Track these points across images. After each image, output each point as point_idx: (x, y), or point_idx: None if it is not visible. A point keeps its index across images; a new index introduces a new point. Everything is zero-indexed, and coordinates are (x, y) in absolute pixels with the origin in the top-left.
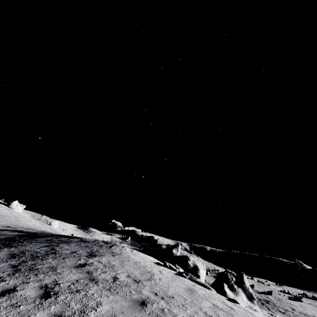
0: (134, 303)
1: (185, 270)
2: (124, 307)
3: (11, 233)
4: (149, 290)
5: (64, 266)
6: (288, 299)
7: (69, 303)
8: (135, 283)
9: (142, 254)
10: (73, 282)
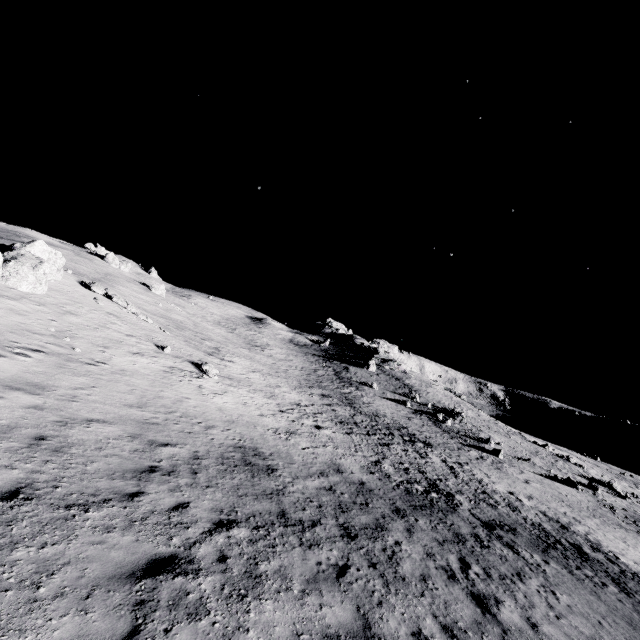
0: None
1: None
2: None
3: None
4: None
5: None
6: (533, 473)
7: None
8: None
9: None
10: None
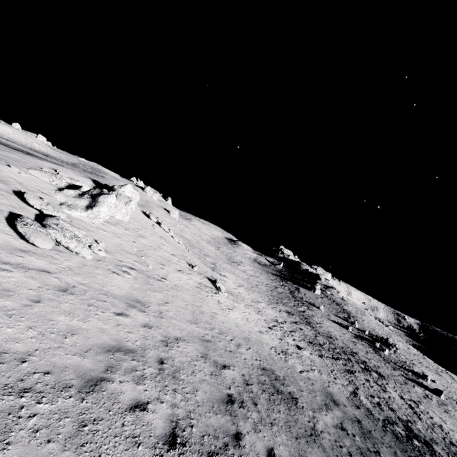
0: None
1: None
2: None
3: None
4: None
5: None
6: None
7: None
8: None
9: (85, 179)
10: None
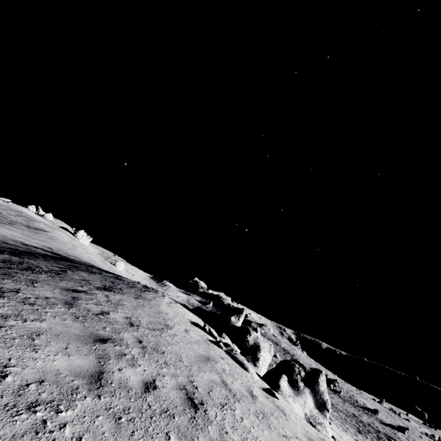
0: (91, 336)
1: (240, 346)
2: (68, 333)
3: (42, 252)
4: (136, 336)
5: (51, 284)
6: None
7: (1, 307)
8: (126, 325)
9: (186, 311)
10: (39, 297)
